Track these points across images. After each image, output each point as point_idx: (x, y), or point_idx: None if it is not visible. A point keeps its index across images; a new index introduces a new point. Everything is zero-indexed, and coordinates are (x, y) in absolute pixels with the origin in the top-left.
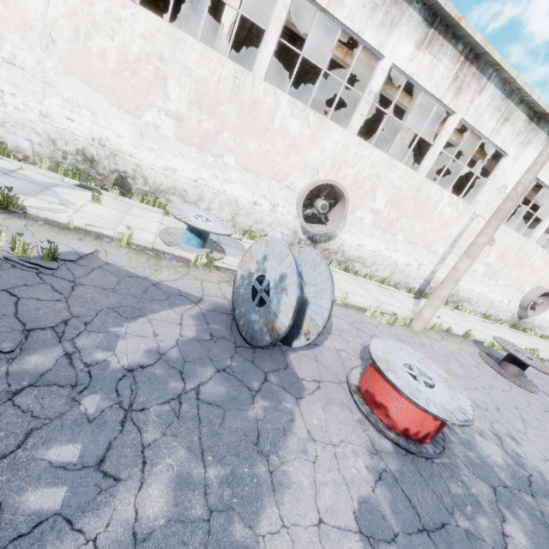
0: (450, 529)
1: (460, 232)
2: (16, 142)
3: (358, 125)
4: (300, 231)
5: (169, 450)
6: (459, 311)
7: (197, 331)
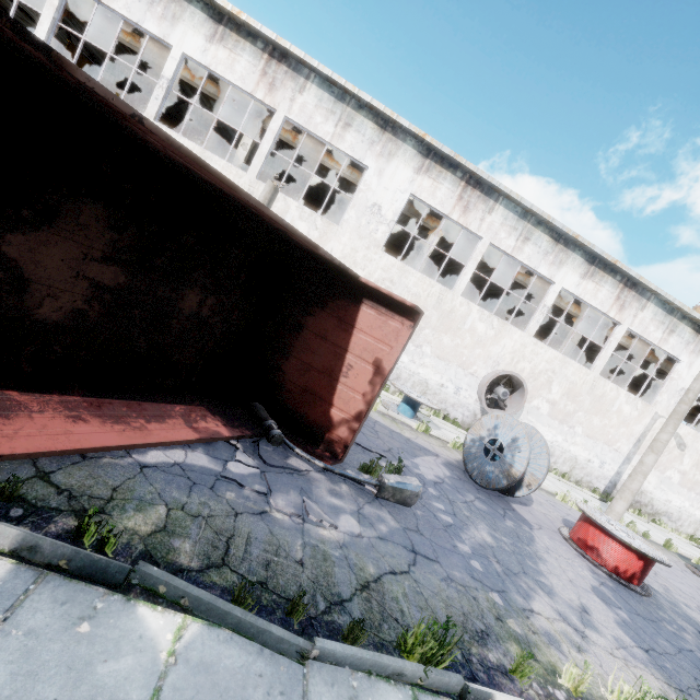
0: (660, 625)
1: (643, 432)
2: None
3: (534, 329)
4: (479, 413)
5: (479, 522)
6: (657, 526)
7: (450, 473)
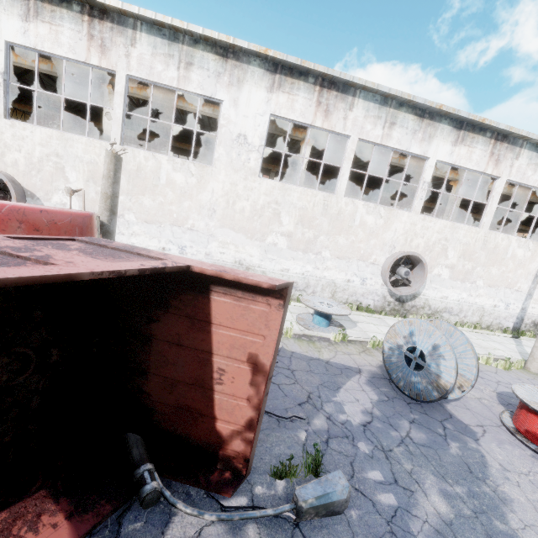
0: None
1: None
2: None
3: (419, 207)
4: (388, 295)
5: (424, 475)
6: None
7: (376, 394)
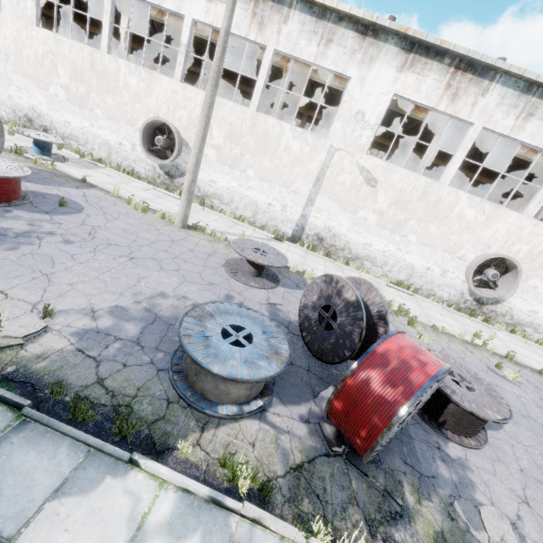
0: None
1: (321, 169)
2: (1, 114)
3: (179, 73)
4: (158, 167)
5: None
6: (344, 266)
7: None
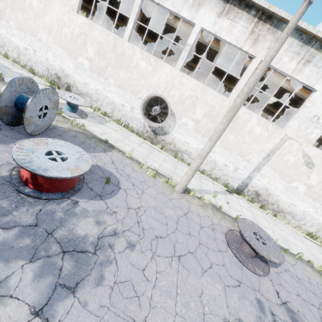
0: None
1: (272, 149)
2: (38, 69)
3: (180, 64)
4: (147, 125)
5: None
6: (274, 218)
7: None
